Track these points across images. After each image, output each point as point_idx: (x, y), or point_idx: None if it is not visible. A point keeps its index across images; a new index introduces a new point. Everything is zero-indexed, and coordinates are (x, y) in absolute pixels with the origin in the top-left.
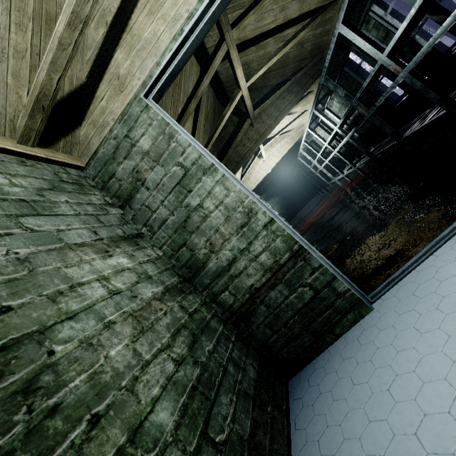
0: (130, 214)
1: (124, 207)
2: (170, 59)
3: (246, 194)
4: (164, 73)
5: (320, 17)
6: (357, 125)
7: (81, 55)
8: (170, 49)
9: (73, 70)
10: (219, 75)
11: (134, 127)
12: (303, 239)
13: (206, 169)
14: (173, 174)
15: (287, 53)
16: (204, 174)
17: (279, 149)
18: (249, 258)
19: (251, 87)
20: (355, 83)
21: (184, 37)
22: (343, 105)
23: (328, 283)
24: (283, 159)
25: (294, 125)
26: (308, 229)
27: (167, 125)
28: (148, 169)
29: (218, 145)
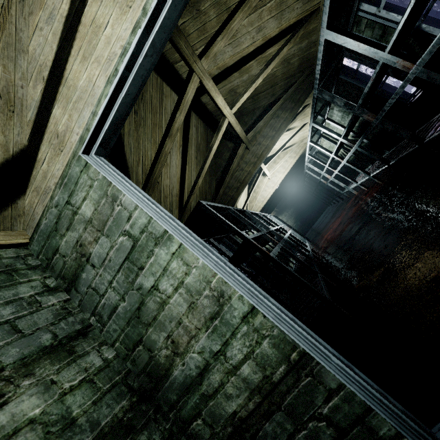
0: (77, 298)
1: (69, 290)
2: (108, 106)
3: (212, 271)
4: (105, 123)
5: (302, 29)
6: (365, 133)
7: (19, 117)
8: (106, 94)
9: (8, 135)
10: (206, 106)
11: (74, 190)
12: (307, 334)
13: (158, 237)
14: (120, 246)
15: (274, 72)
16: (156, 244)
17: (283, 164)
18: (225, 369)
19: (242, 111)
20: (354, 88)
21: (119, 77)
22: (345, 112)
23: (359, 419)
24: (290, 173)
25: (296, 140)
26: (325, 249)
27: (109, 185)
28: (92, 242)
29: (215, 173)
